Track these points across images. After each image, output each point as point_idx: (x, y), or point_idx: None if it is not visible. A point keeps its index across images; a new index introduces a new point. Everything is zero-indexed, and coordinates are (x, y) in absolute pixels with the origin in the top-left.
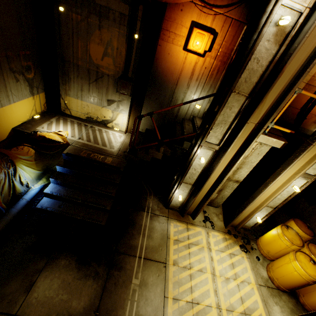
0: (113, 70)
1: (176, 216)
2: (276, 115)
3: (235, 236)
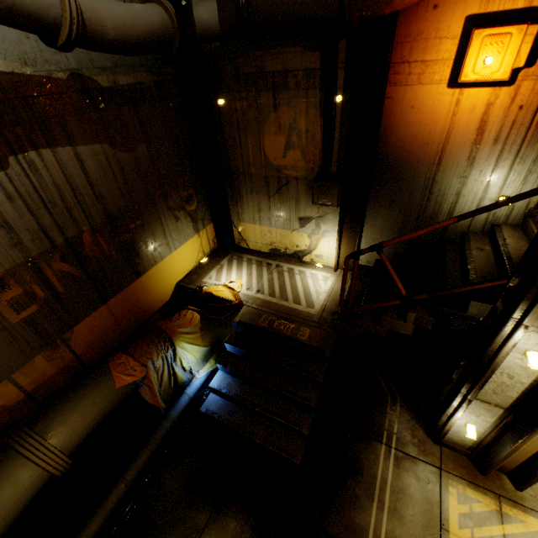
0: (304, 169)
1: (462, 469)
2: None
3: None
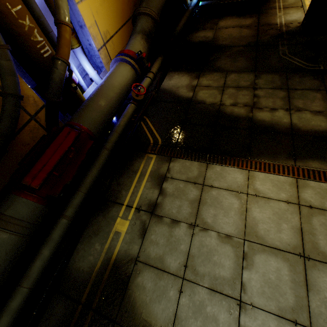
0: None
1: None
2: None
3: None
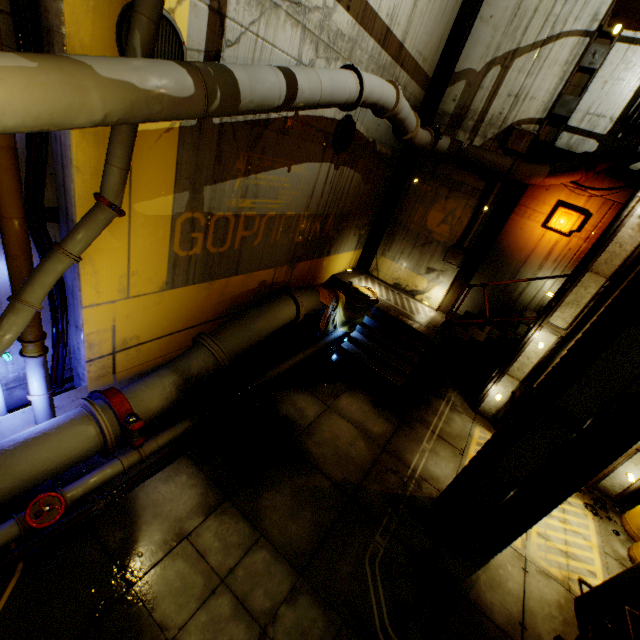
0: (446, 238)
1: (485, 424)
2: None
3: (579, 490)
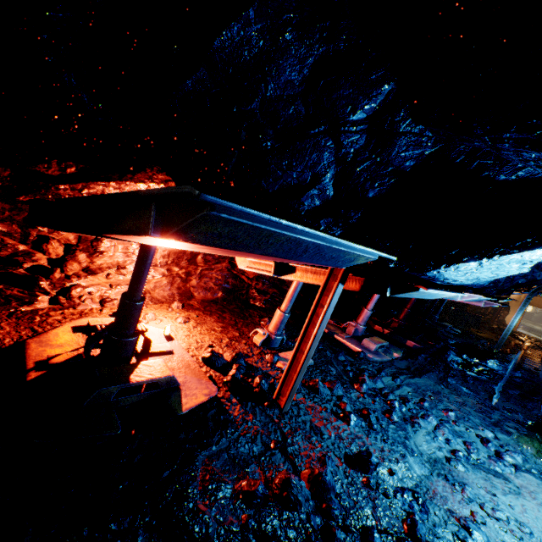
0: None
1: None
2: None
3: None
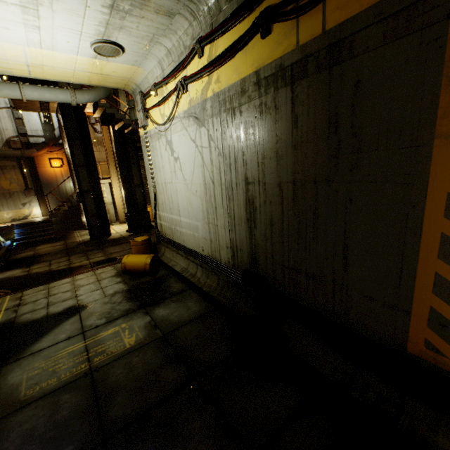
0: (19, 188)
1: None
2: (100, 173)
3: (125, 223)
